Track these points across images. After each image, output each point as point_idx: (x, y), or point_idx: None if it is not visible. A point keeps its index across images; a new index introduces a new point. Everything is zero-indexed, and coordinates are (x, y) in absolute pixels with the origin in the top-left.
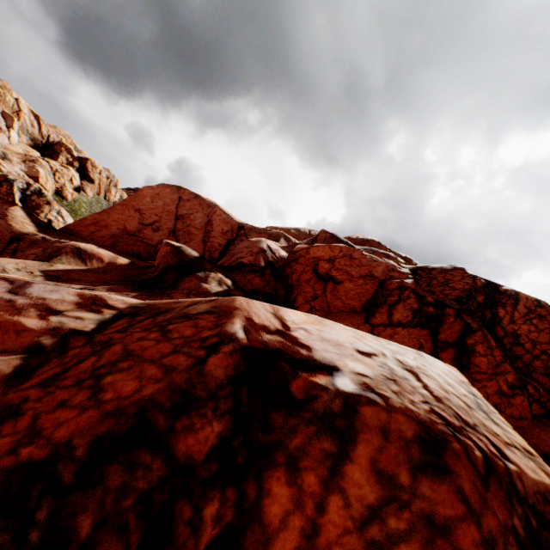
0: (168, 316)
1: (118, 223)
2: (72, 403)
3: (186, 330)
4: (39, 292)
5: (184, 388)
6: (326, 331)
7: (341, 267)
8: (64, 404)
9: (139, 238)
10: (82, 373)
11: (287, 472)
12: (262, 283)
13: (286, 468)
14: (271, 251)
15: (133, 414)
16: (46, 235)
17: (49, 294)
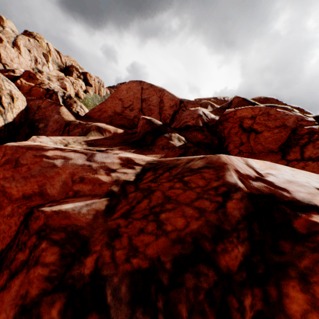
0: (178, 170)
1: (111, 109)
2: (147, 231)
3: (198, 181)
4: (100, 159)
5: (216, 225)
6: (284, 174)
7: (260, 122)
8: (142, 231)
9: (123, 116)
10: (143, 210)
11: (299, 283)
12: (202, 137)
13: (298, 281)
14: (205, 115)
15: (191, 242)
16: (80, 121)
17: (105, 159)
